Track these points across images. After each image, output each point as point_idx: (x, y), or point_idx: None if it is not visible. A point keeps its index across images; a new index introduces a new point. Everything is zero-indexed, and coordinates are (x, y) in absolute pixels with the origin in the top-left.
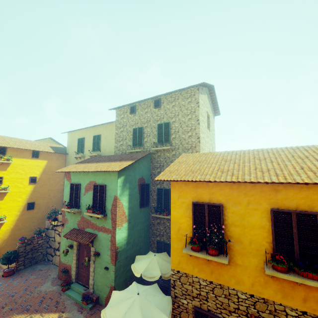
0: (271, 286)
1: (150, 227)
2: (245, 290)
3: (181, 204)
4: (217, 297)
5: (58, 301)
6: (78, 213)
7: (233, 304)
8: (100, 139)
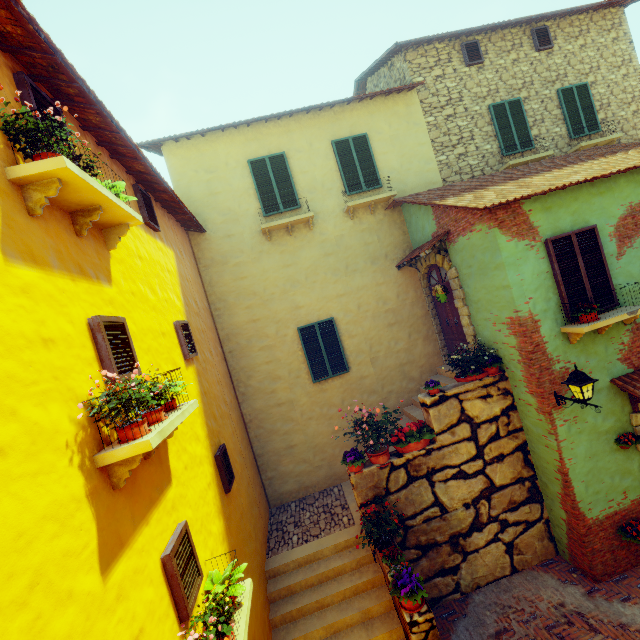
0: None
1: None
2: None
3: None
4: None
5: None
6: (633, 319)
7: None
8: (369, 149)
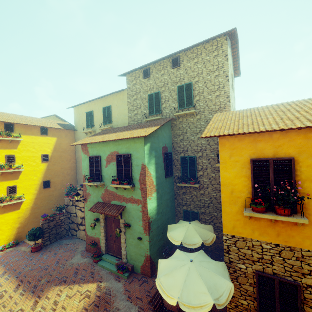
0: None
1: (174, 197)
2: None
3: (233, 163)
4: (286, 260)
5: (93, 272)
6: (102, 186)
7: (307, 266)
8: (111, 110)
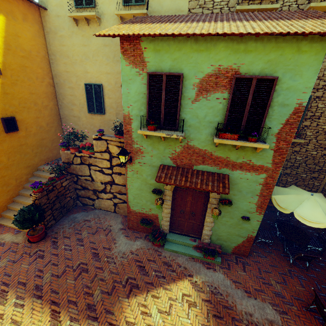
0: None
1: None
2: None
3: None
4: None
5: (166, 261)
6: (181, 140)
7: None
8: None
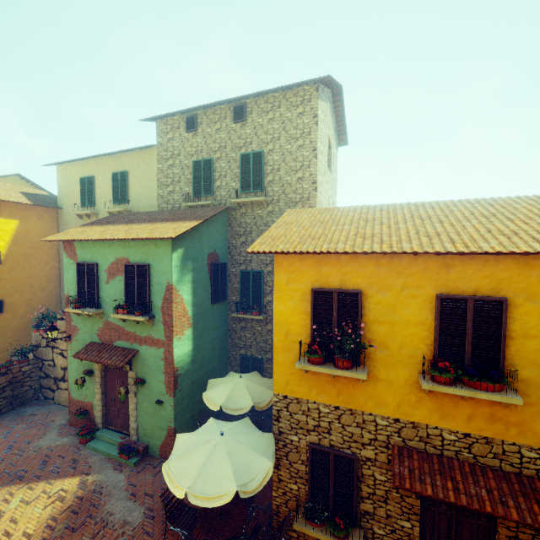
0: (425, 406)
1: (228, 335)
2: (388, 414)
3: (291, 293)
4: (346, 428)
5: (76, 459)
6: (99, 316)
7: (368, 434)
8: (127, 180)
